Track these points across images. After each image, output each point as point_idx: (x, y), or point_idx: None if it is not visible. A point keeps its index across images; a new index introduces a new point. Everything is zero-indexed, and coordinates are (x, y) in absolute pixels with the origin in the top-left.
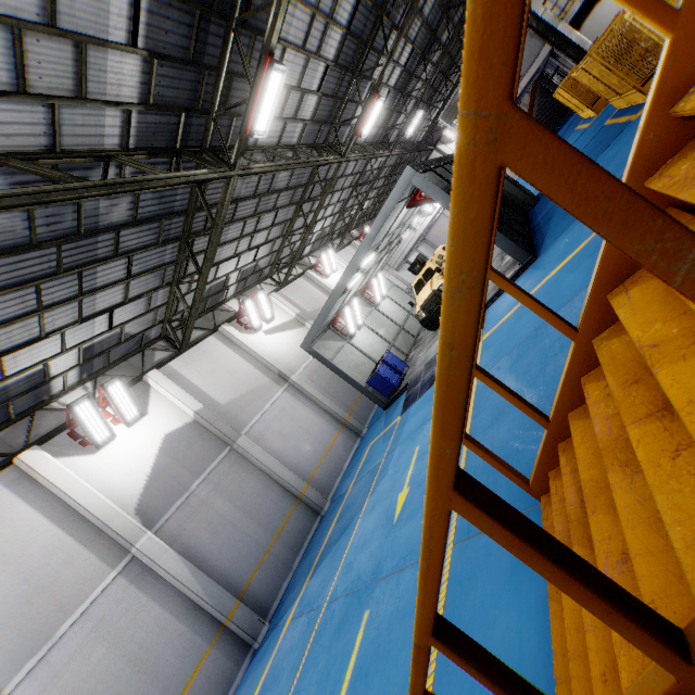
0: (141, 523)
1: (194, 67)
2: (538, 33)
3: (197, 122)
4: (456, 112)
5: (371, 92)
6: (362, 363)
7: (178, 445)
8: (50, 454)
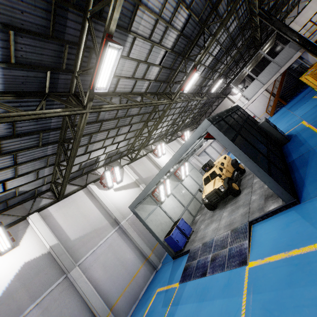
0: None
1: (55, 41)
2: (299, 43)
3: (63, 77)
4: (240, 81)
5: (192, 68)
6: (164, 222)
7: (30, 272)
8: None
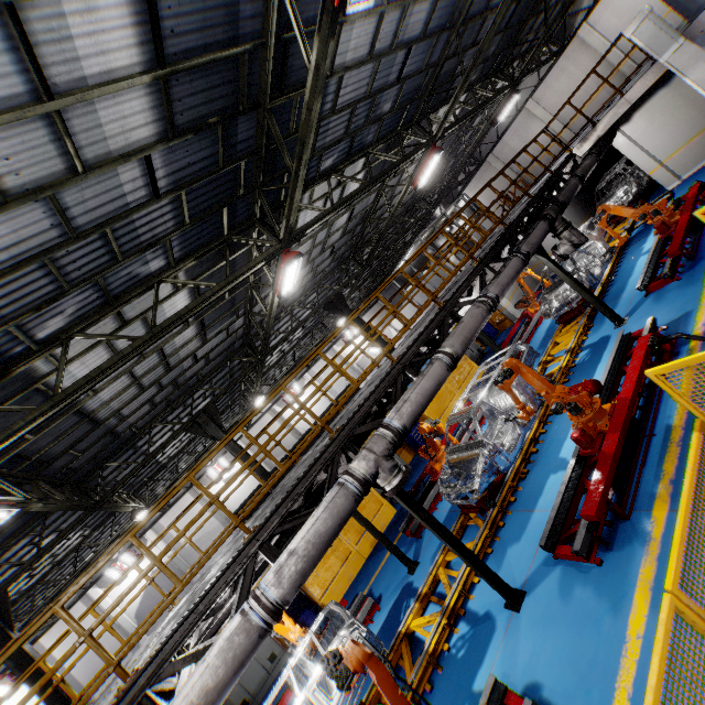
0: (137, 622)
1: None
2: None
3: None
4: None
5: (254, 392)
6: None
7: (158, 577)
8: (100, 587)
